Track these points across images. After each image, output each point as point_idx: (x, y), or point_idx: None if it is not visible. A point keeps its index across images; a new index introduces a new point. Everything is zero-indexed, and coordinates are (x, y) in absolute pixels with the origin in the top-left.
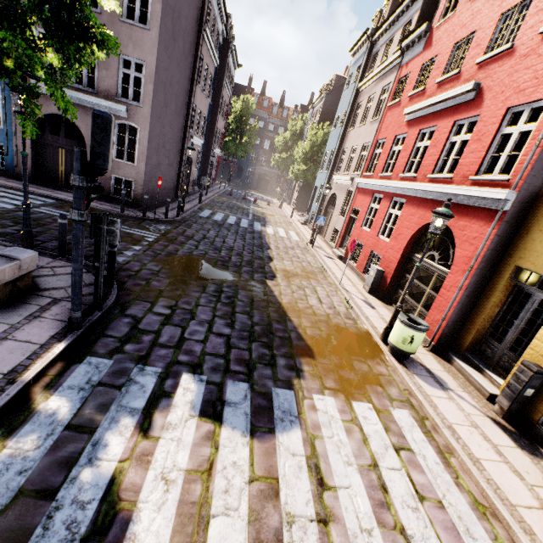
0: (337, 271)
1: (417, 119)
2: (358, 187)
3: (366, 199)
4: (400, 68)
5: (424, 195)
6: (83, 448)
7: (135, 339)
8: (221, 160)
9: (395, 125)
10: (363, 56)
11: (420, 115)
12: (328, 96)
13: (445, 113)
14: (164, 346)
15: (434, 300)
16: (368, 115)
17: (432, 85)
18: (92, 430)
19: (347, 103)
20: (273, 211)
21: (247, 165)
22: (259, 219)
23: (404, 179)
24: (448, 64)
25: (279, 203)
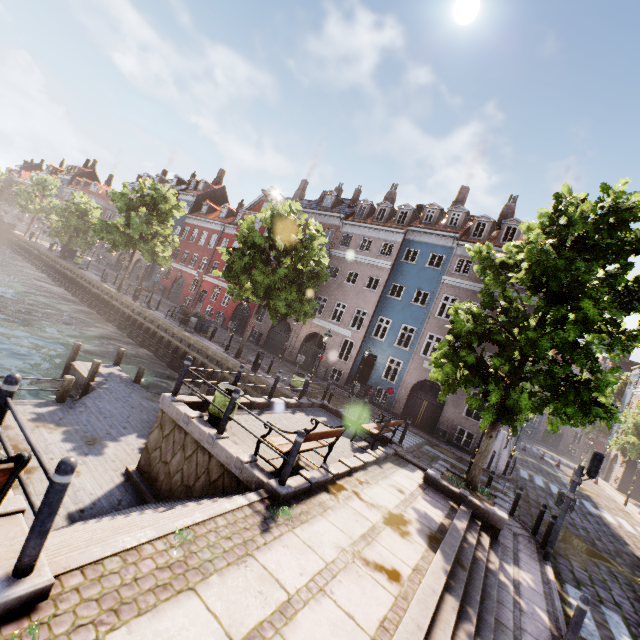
0: None
1: None
2: None
3: None
4: None
5: None
6: (613, 637)
7: (582, 585)
8: None
9: None
10: None
11: None
12: None
13: None
14: (607, 600)
15: None
16: None
17: None
18: (609, 630)
19: None
20: (590, 487)
21: None
22: (582, 495)
23: None
24: None
25: None
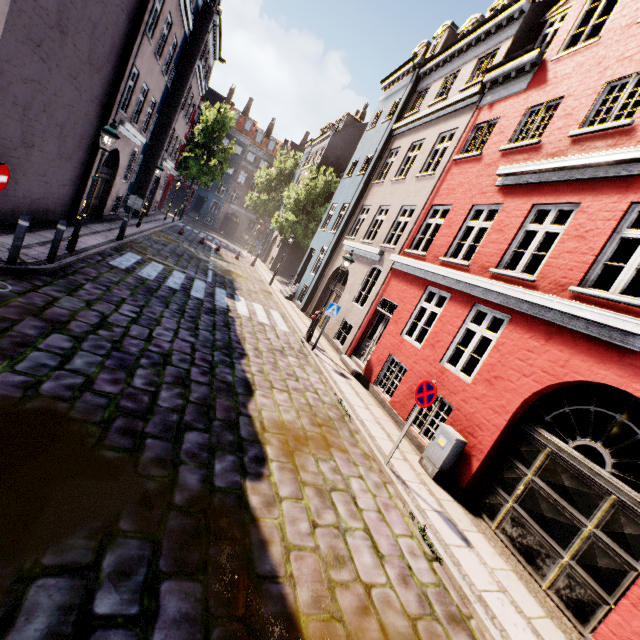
0: (364, 412)
1: (524, 185)
2: (393, 268)
3: (412, 292)
4: (475, 110)
5: (568, 322)
6: None
7: None
8: (175, 182)
9: (473, 188)
10: (403, 90)
11: (535, 181)
12: (336, 136)
13: (600, 185)
14: None
15: (637, 580)
16: (412, 167)
17: (557, 138)
18: None
19: (373, 147)
20: (244, 270)
21: (211, 197)
22: (223, 282)
23: (502, 278)
24: (591, 112)
25: (251, 257)
